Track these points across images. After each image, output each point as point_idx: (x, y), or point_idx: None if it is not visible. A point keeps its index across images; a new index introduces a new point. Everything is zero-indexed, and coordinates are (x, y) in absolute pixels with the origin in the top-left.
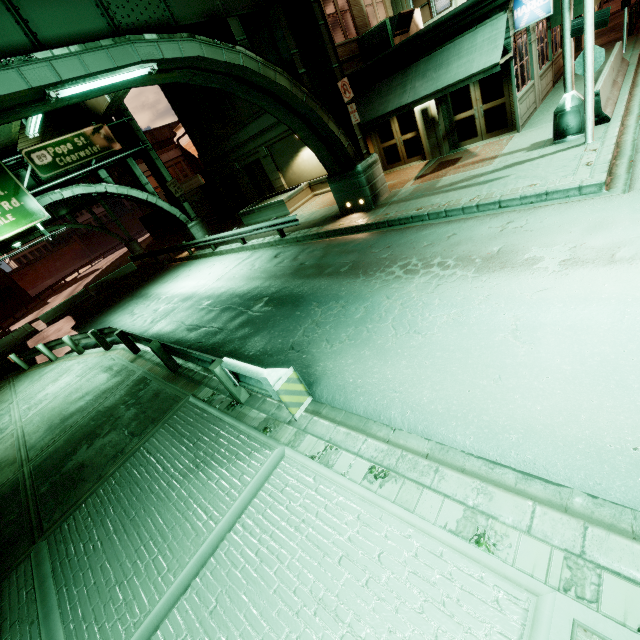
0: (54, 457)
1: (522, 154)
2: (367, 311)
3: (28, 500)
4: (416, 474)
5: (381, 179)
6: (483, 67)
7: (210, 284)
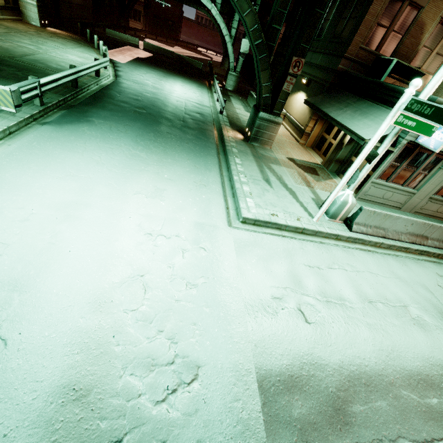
0: (12, 64)
1: (308, 196)
2: (115, 139)
3: None
4: None
5: (270, 135)
6: (361, 134)
7: (171, 94)
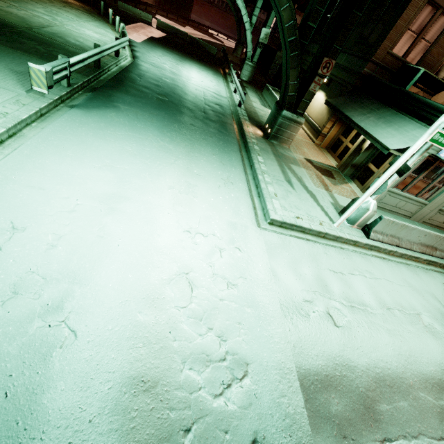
0: (31, 36)
1: (328, 200)
2: (143, 128)
3: (2, 31)
4: (1, 122)
5: (291, 134)
6: (386, 143)
7: (189, 81)
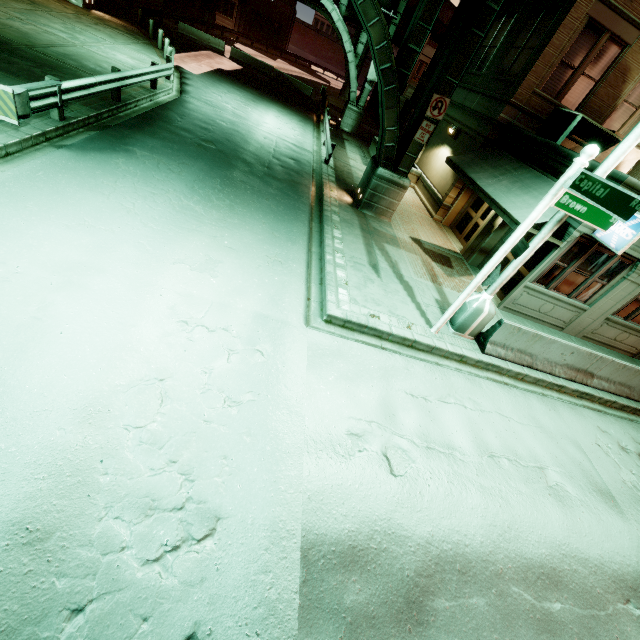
0: (29, 56)
1: (431, 295)
2: (161, 181)
3: None
4: None
5: (391, 203)
6: (516, 216)
7: (257, 127)
